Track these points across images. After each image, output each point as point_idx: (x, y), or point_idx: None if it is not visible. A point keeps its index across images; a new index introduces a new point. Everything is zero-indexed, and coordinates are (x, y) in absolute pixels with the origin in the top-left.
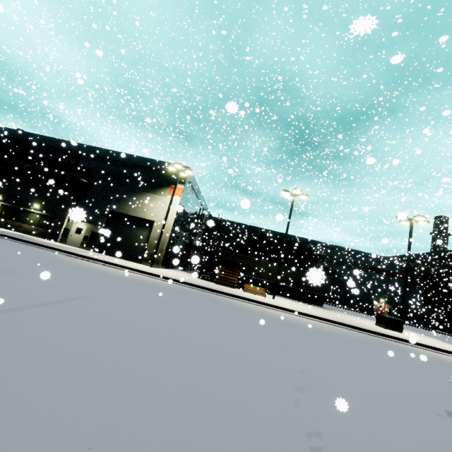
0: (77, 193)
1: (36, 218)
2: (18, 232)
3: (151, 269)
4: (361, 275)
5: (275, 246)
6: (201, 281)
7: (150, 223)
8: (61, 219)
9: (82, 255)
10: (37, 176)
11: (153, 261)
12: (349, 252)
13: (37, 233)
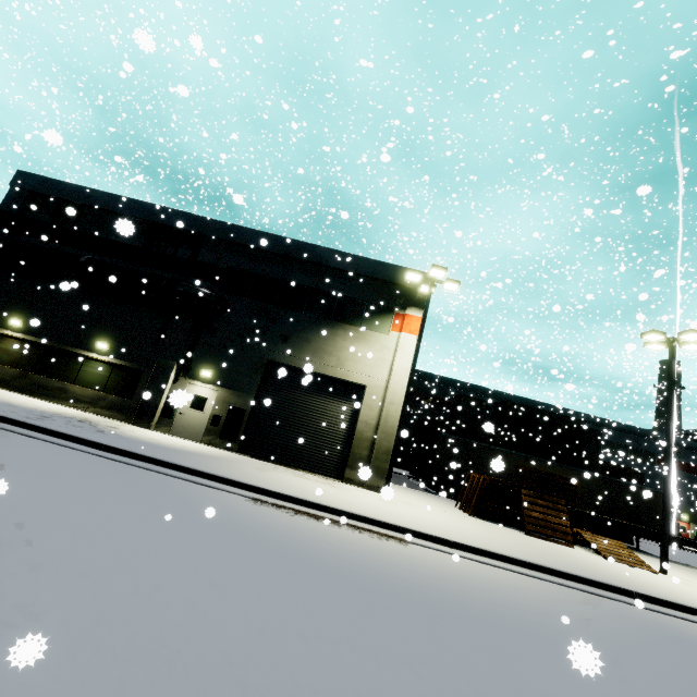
0: (194, 321)
1: (100, 372)
2: (59, 402)
3: (410, 511)
4: (645, 470)
5: (533, 426)
6: (513, 535)
7: (354, 389)
8: (159, 376)
9: (282, 494)
10: (108, 281)
11: (389, 483)
12: (623, 430)
13: (104, 406)
